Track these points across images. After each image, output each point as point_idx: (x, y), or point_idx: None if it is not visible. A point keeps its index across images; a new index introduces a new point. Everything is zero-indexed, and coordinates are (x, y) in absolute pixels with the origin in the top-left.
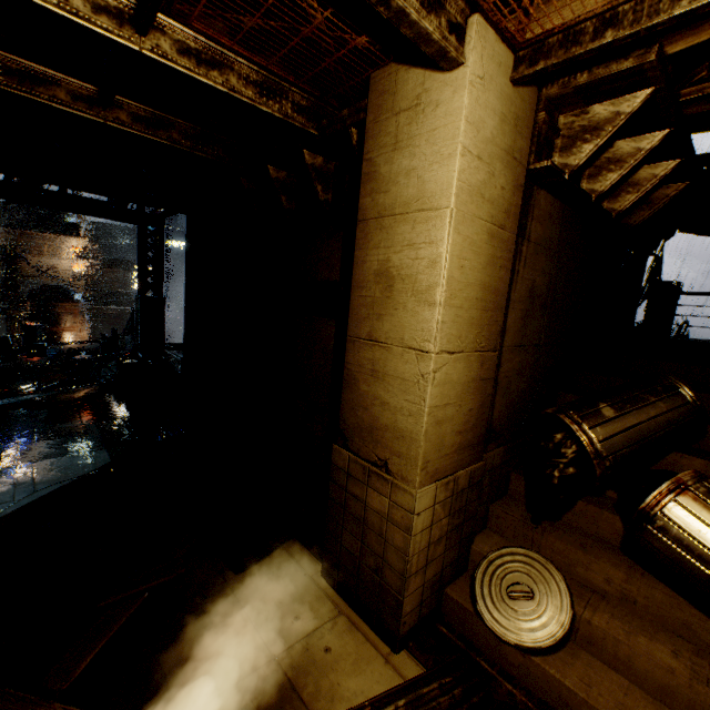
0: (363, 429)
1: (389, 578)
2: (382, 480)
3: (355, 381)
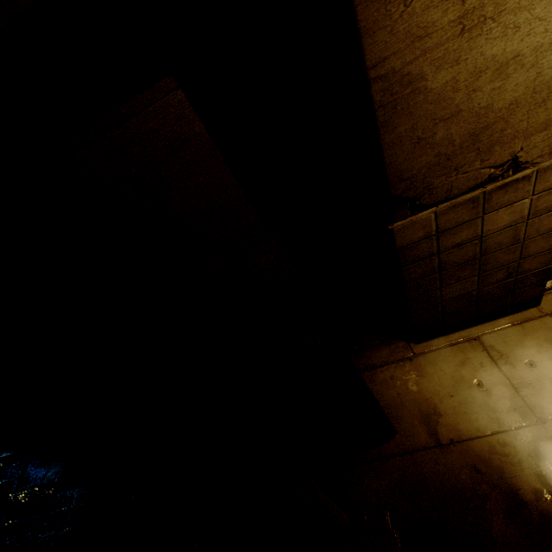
0: (453, 155)
1: (532, 265)
2: (515, 187)
3: (412, 85)
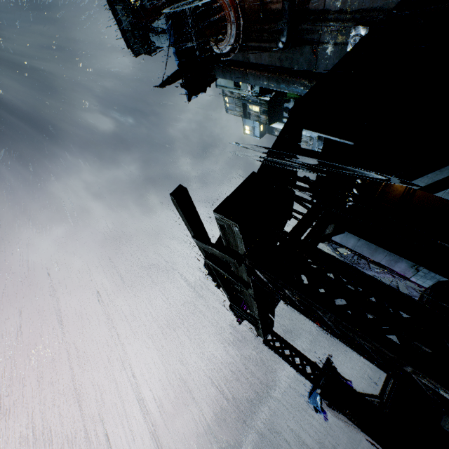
0: None
1: None
2: None
3: None
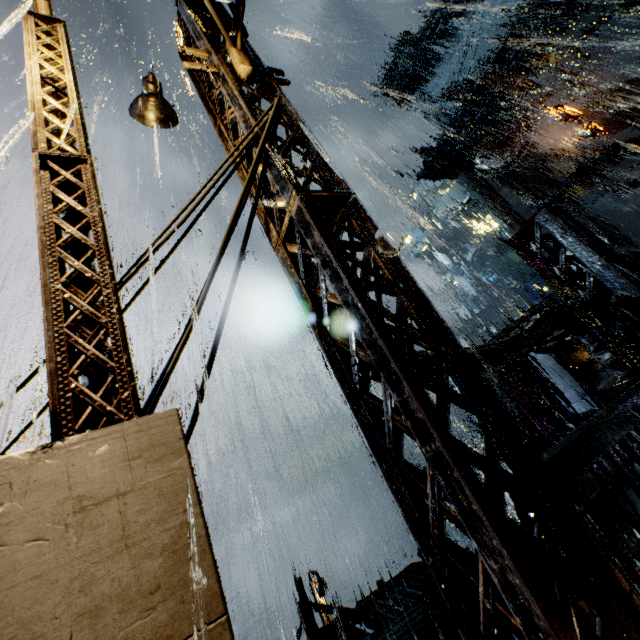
0: None
1: None
2: None
3: None
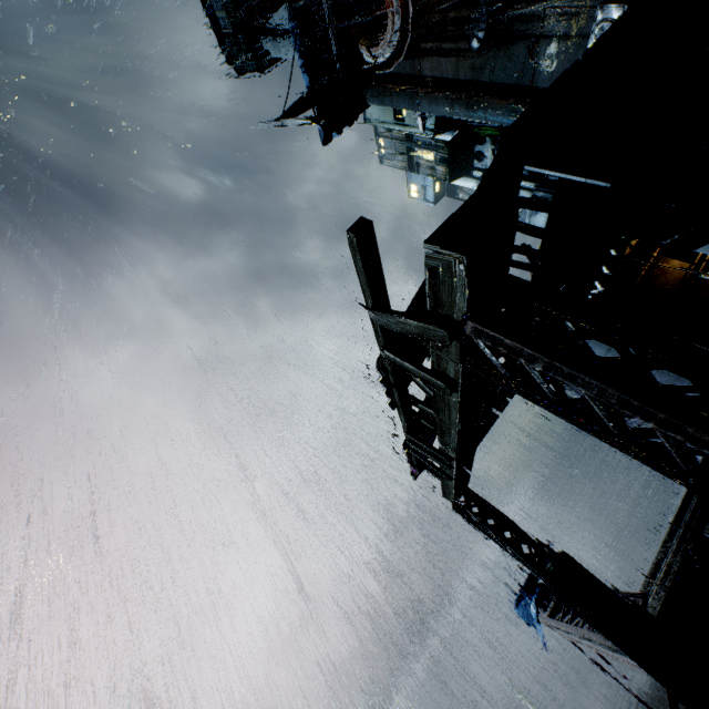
0: None
1: None
2: None
3: None
